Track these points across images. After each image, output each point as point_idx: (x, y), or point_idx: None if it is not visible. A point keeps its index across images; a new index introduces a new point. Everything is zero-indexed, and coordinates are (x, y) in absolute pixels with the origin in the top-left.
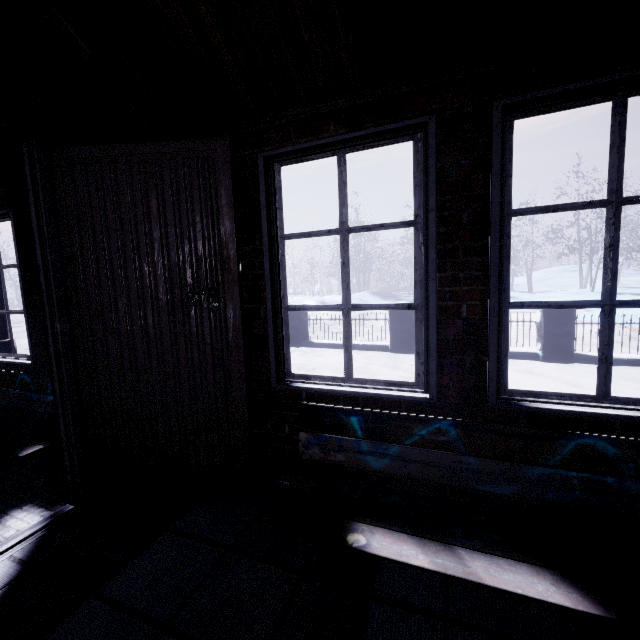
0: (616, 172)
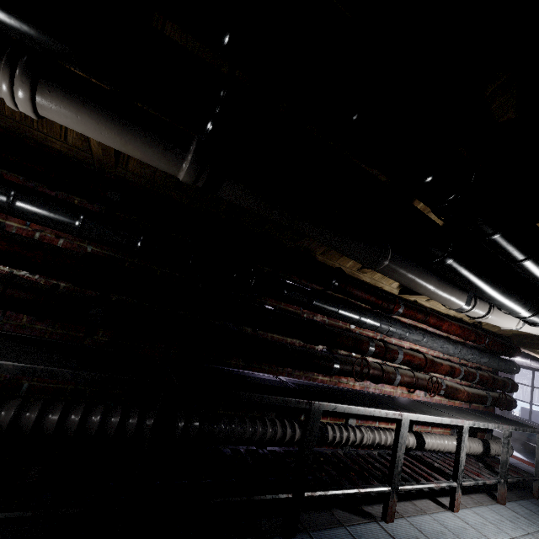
0: (532, 382)
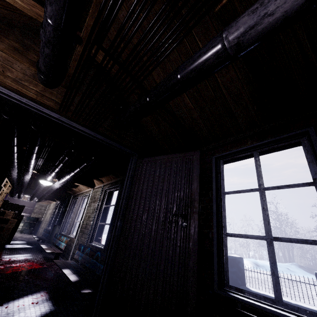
0: None
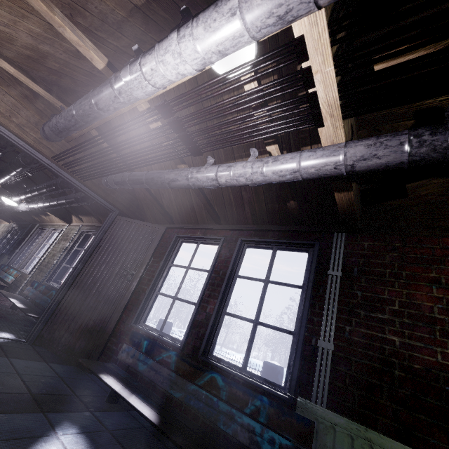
0: (269, 270)
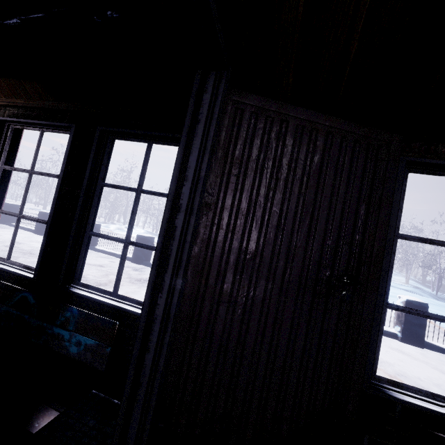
0: None
